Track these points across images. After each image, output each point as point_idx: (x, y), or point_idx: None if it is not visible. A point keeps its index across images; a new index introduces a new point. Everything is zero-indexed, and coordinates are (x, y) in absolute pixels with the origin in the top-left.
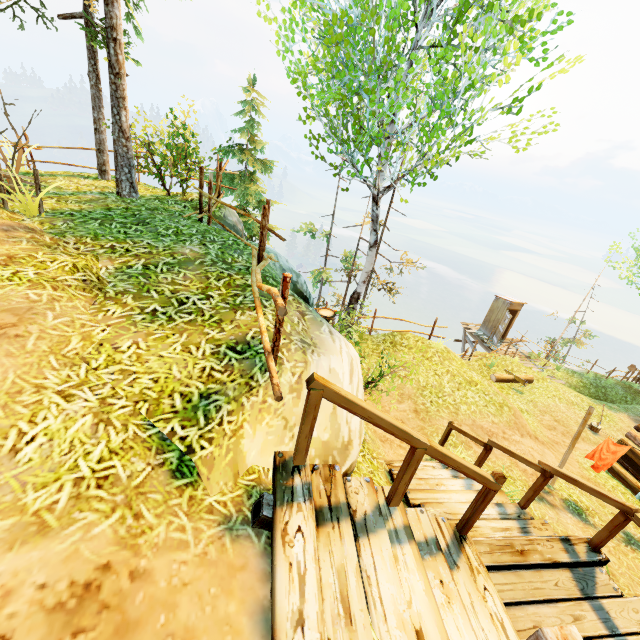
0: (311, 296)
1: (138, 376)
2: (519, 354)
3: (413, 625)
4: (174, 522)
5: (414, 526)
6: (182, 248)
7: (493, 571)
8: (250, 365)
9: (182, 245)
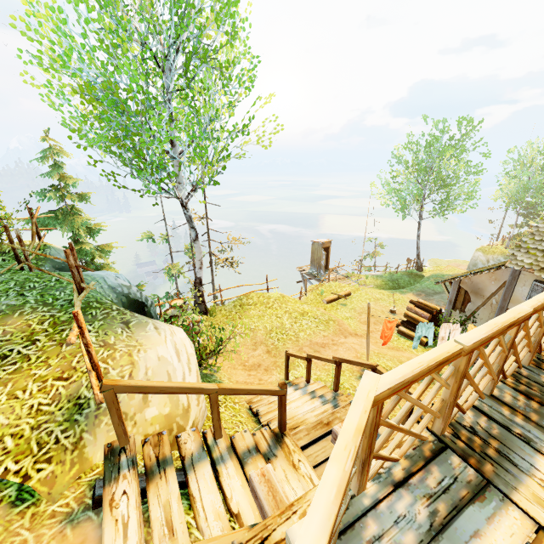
0: (148, 299)
1: None
2: (338, 277)
3: (233, 512)
4: (16, 541)
5: (240, 444)
6: None
7: (311, 445)
8: (78, 385)
9: None
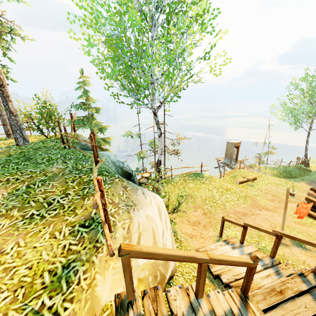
0: (133, 171)
1: (17, 269)
2: (246, 167)
3: None
4: None
5: (216, 305)
6: (51, 168)
7: (269, 311)
8: (95, 233)
9: (51, 166)
